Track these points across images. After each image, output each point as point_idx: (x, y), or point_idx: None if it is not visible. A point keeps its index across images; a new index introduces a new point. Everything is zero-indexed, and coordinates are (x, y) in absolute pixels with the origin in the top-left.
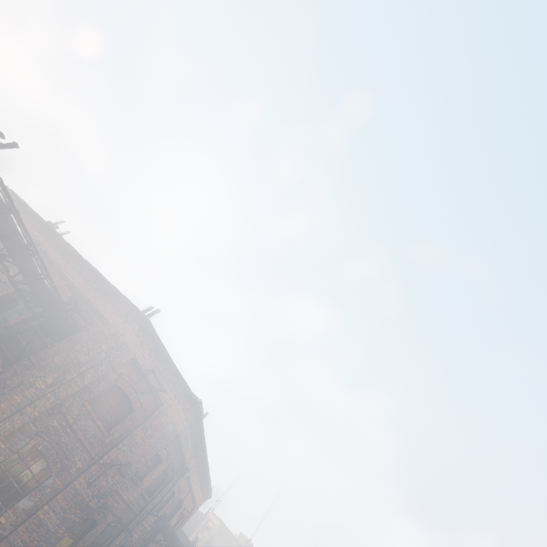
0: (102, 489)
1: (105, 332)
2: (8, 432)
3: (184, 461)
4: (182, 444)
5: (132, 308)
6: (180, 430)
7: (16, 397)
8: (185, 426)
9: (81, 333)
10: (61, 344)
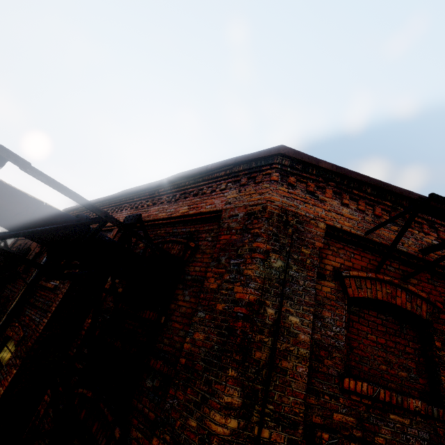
0: None
1: (230, 226)
2: None
3: None
4: None
5: (231, 162)
6: None
7: None
8: None
9: (192, 261)
10: (178, 303)
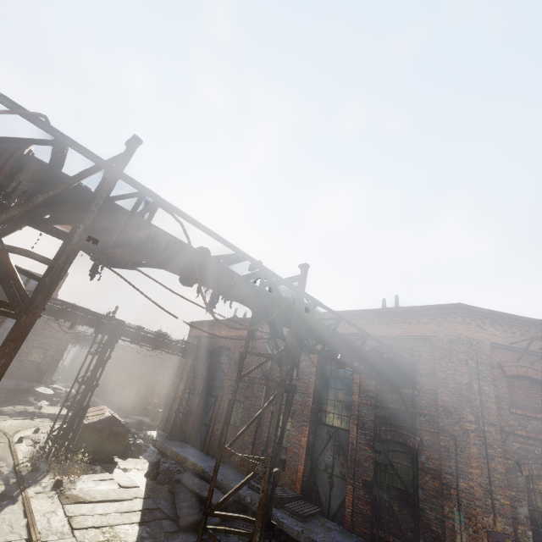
0: None
1: (440, 346)
2: (503, 480)
3: None
4: None
5: (429, 309)
6: None
7: (471, 450)
8: None
9: (420, 363)
10: (421, 384)
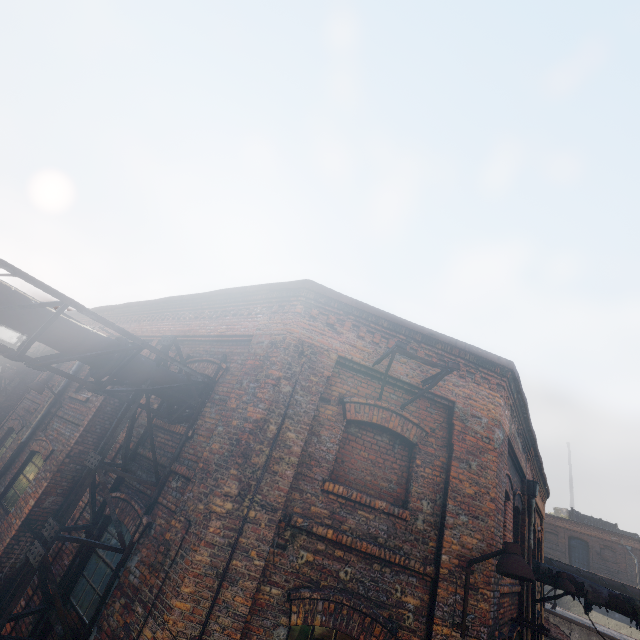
0: (487, 619)
1: (256, 352)
2: (236, 632)
3: (520, 476)
4: (514, 452)
5: (266, 289)
6: (507, 429)
7: (196, 556)
8: (508, 417)
9: (222, 382)
10: (205, 419)
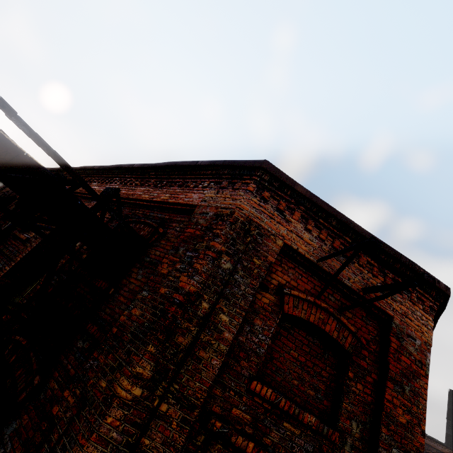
0: None
1: (198, 222)
2: None
3: None
4: None
5: (219, 164)
6: None
7: None
8: None
9: (156, 245)
10: (130, 279)
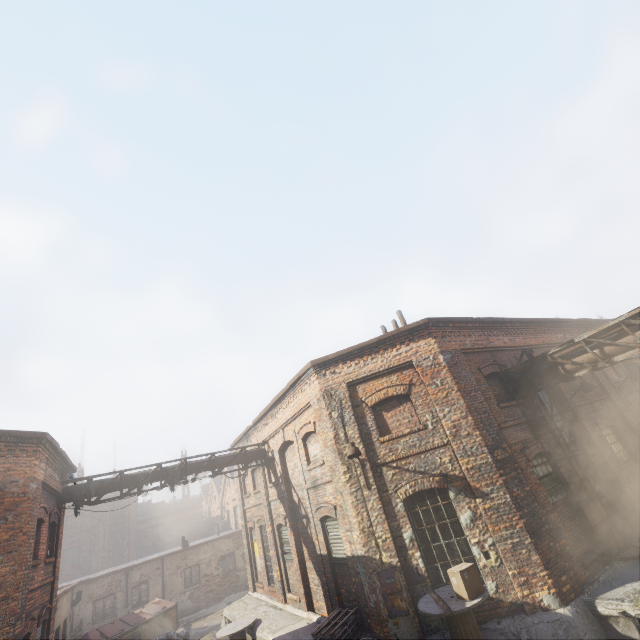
0: None
1: None
2: None
3: None
4: None
5: None
6: None
7: None
8: None
9: None
10: None
